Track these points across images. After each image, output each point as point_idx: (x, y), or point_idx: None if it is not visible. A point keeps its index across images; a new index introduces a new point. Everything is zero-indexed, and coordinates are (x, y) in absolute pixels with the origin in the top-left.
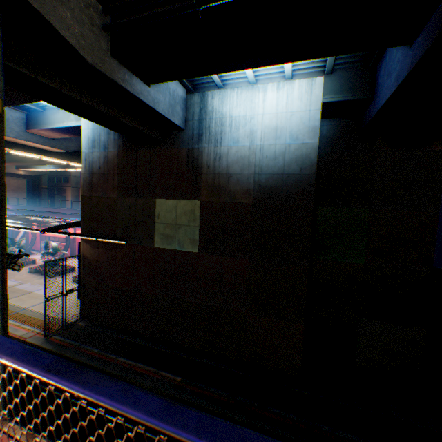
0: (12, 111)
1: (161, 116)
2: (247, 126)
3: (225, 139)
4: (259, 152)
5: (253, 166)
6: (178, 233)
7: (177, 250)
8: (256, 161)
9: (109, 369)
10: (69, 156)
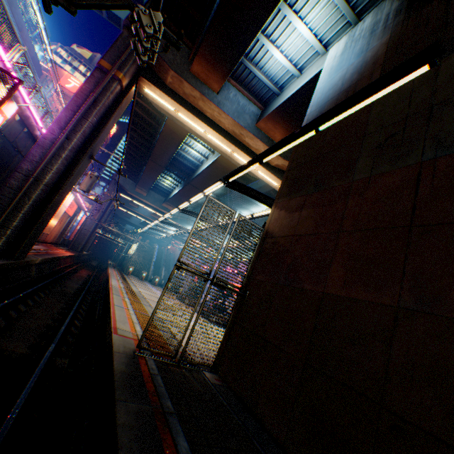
0: (251, 105)
1: None
2: None
3: None
4: None
5: None
6: None
7: None
8: None
9: None
10: (282, 175)
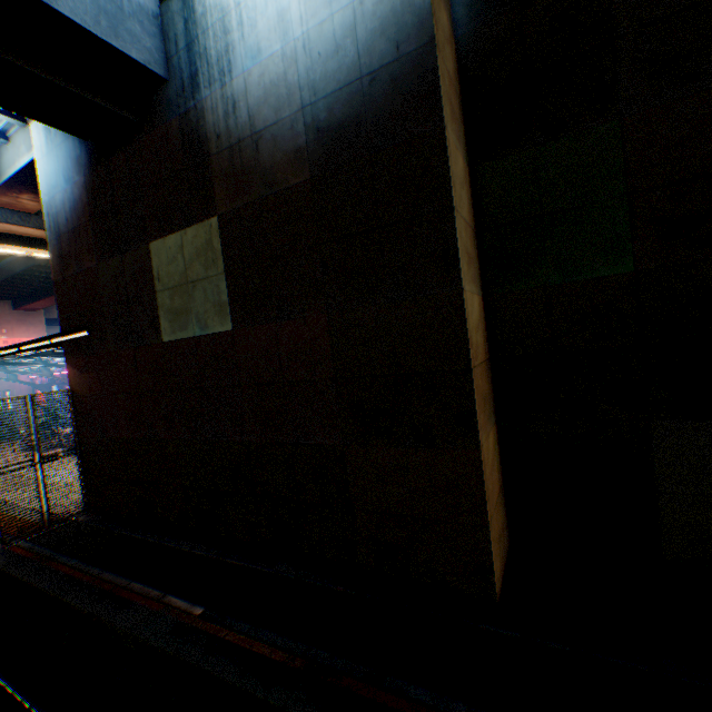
0: None
1: (79, 30)
2: (270, 6)
3: (236, 60)
4: (303, 53)
5: (298, 91)
6: (194, 301)
7: (199, 336)
8: (301, 78)
9: (69, 596)
10: None
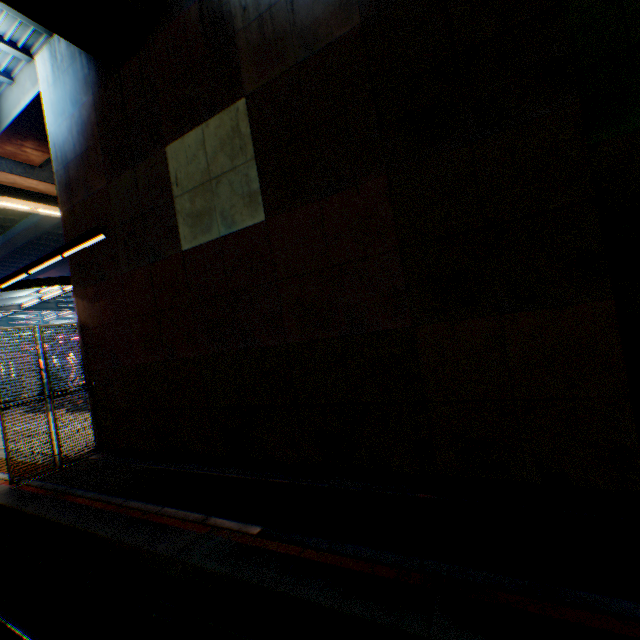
0: None
1: None
2: None
3: None
4: None
5: None
6: (218, 198)
7: (224, 237)
8: None
9: (92, 526)
10: None
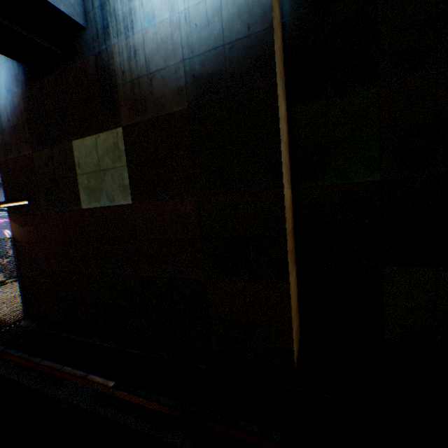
0: None
1: None
2: None
3: (137, 20)
4: (184, 22)
5: (180, 48)
6: (105, 183)
7: (108, 206)
8: (183, 40)
9: (20, 378)
10: None
